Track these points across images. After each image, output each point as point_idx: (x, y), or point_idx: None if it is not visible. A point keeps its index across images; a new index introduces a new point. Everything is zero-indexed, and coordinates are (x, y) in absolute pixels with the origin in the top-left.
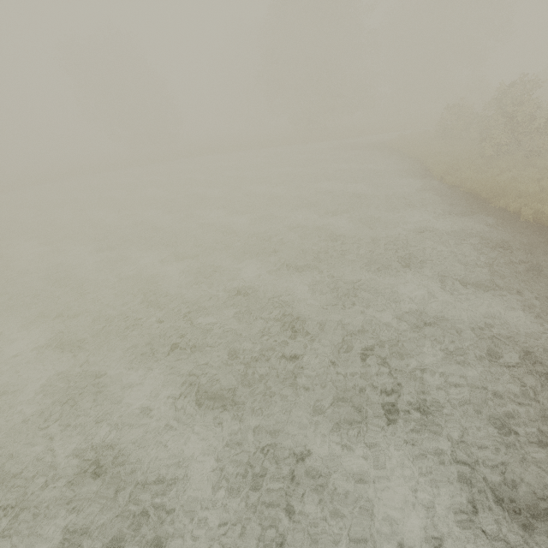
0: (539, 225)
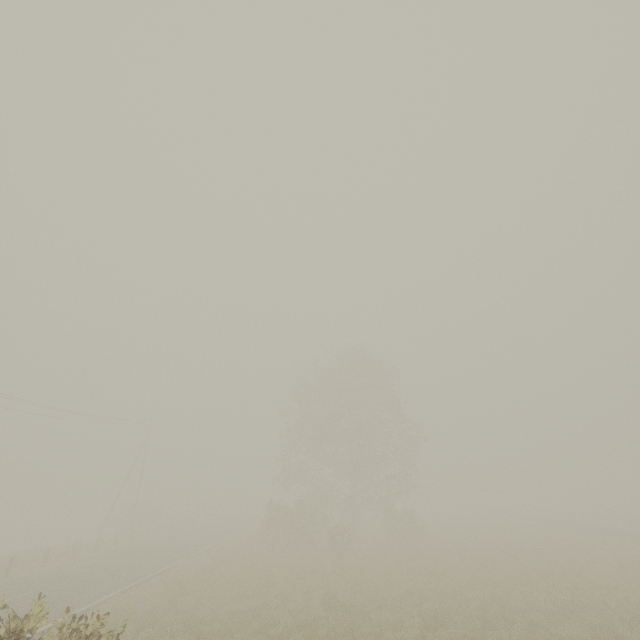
0: None
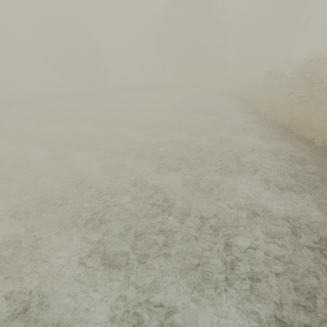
0: (325, 149)
